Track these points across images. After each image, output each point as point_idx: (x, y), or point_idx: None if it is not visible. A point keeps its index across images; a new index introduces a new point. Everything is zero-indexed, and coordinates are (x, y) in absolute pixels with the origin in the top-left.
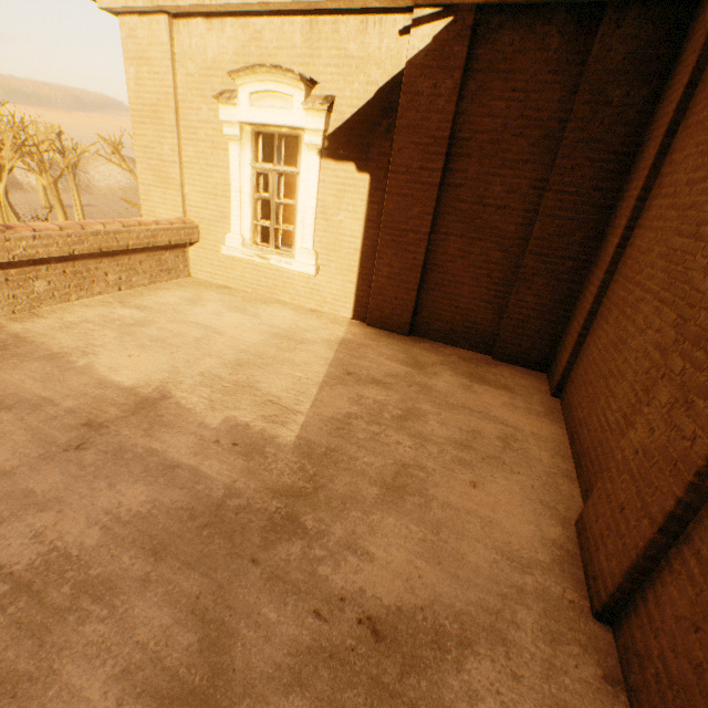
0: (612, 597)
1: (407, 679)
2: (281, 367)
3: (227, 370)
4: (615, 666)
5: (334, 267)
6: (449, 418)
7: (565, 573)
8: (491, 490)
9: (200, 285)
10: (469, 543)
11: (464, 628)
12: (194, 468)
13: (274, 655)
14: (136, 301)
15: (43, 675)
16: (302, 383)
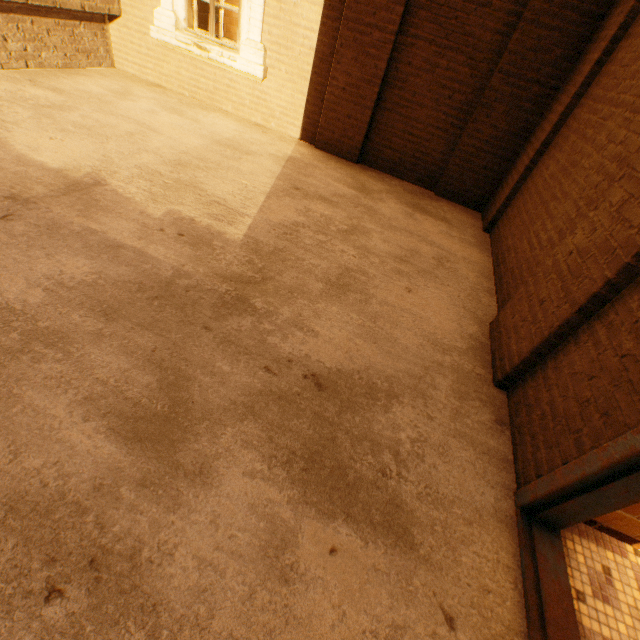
0: (515, 369)
1: (344, 416)
2: (226, 174)
3: (167, 167)
4: (505, 415)
5: (284, 70)
6: (391, 238)
7: (477, 357)
8: (424, 296)
9: (128, 79)
10: (401, 331)
11: (392, 387)
12: (139, 250)
13: (229, 395)
14: (50, 83)
15: (4, 397)
16: (249, 190)
